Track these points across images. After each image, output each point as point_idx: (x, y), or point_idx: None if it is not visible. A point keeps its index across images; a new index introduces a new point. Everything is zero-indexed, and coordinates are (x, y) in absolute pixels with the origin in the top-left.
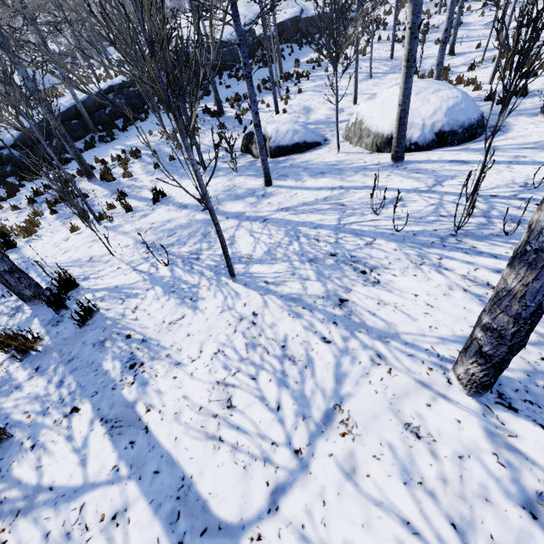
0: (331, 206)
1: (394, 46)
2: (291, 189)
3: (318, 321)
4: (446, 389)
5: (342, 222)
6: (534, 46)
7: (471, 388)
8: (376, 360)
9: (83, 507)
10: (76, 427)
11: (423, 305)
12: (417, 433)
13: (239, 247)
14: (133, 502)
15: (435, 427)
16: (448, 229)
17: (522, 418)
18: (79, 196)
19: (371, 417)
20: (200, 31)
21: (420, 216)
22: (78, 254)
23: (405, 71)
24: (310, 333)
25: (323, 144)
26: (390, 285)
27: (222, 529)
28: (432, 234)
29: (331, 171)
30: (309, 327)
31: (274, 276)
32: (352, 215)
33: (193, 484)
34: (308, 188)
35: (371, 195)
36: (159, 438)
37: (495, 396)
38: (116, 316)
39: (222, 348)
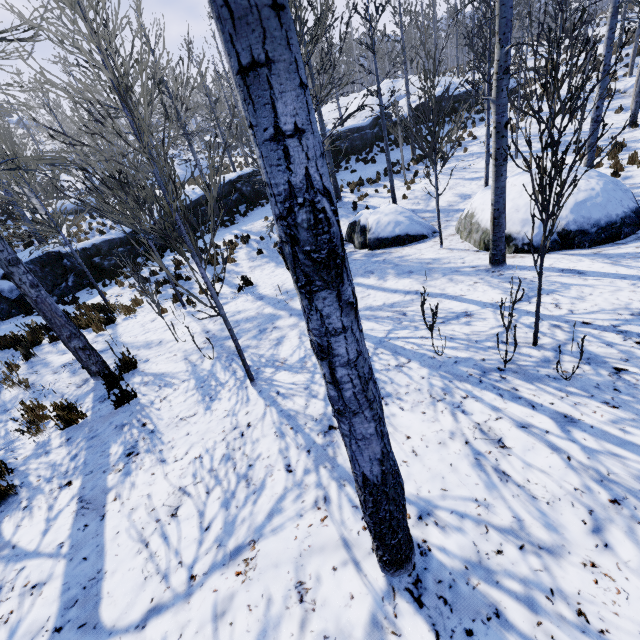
0: (392, 314)
1: (558, 118)
2: (367, 289)
3: (295, 446)
4: (365, 556)
5: (390, 335)
6: (562, 168)
7: (379, 562)
8: (320, 503)
9: (22, 570)
10: (60, 500)
11: (408, 451)
12: (303, 596)
13: (281, 349)
14: (53, 579)
15: (325, 595)
16: (499, 360)
17: (421, 617)
18: (183, 279)
19: (272, 564)
20: (323, 124)
21: (477, 339)
22: (154, 336)
23: (495, 170)
24: (280, 457)
25: (430, 236)
26: (390, 419)
27: (96, 628)
28: (476, 364)
29: (420, 270)
30: (284, 450)
31: (289, 387)
32: (405, 328)
33: (103, 579)
34: (385, 289)
35: (422, 309)
36: (106, 528)
37: (411, 581)
38: (147, 403)
39: (203, 454)
